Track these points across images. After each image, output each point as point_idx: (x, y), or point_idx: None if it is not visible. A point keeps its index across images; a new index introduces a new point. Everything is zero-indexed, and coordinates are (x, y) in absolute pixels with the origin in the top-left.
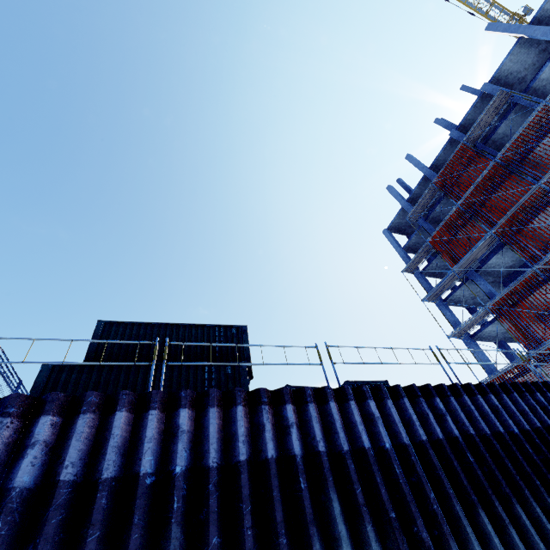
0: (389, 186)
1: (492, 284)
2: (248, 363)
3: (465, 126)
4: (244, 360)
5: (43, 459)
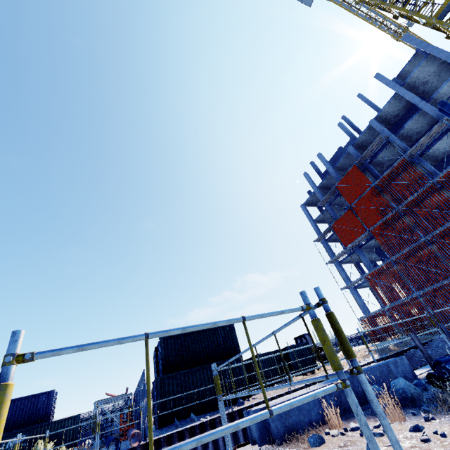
0: (305, 173)
1: (369, 252)
2: (238, 348)
3: (358, 144)
4: (236, 346)
5: (212, 445)
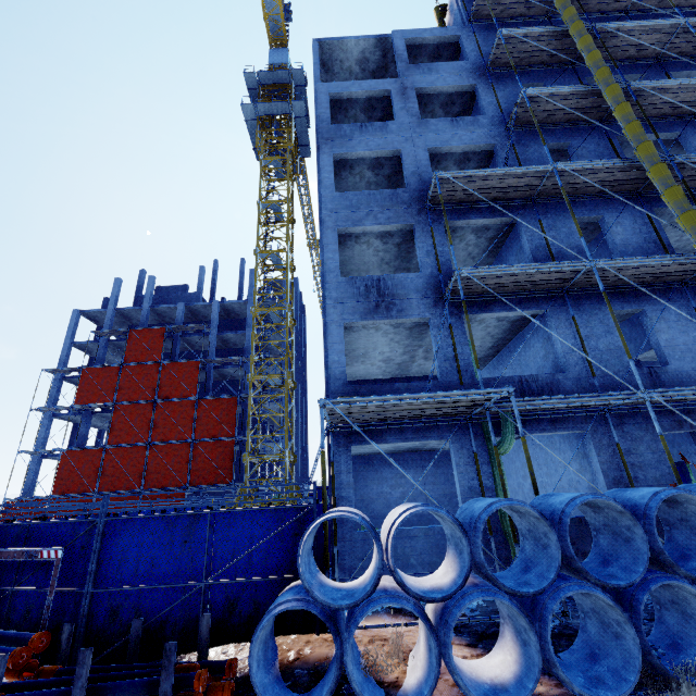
0: (120, 280)
1: (104, 421)
2: None
3: (192, 308)
4: None
5: None
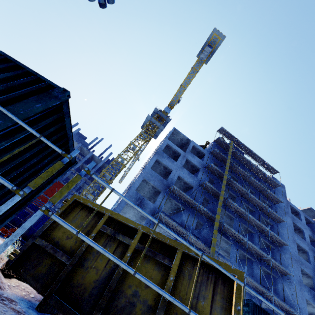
0: None
1: None
2: None
3: (82, 148)
4: None
5: None
